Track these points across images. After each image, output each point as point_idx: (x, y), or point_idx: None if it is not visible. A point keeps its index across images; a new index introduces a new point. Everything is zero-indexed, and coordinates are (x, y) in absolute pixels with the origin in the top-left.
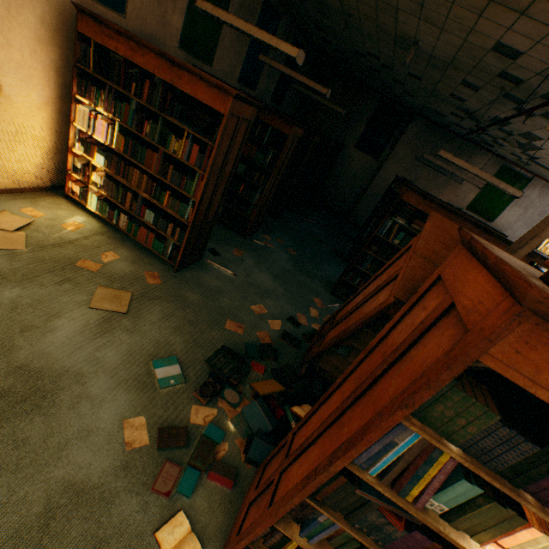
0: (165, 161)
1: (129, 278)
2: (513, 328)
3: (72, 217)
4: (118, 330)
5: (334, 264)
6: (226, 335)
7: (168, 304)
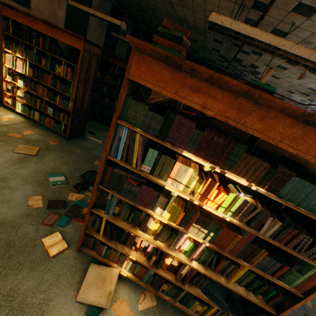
0: (54, 79)
1: (39, 141)
2: (133, 59)
3: (7, 115)
4: (30, 162)
5: None
6: (94, 167)
7: (61, 153)
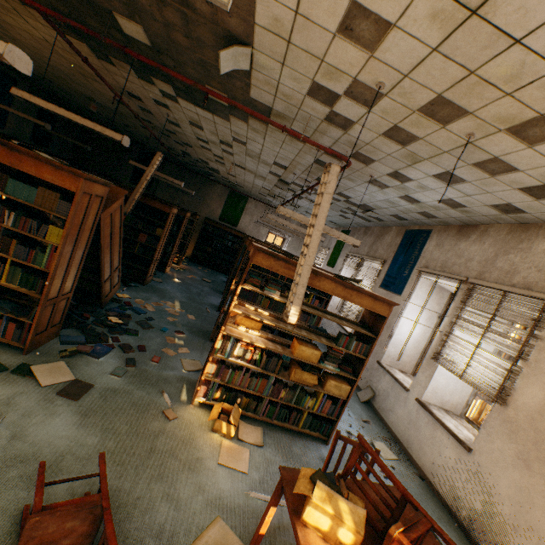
0: None
1: None
2: None
3: None
4: None
5: None
6: None
7: None
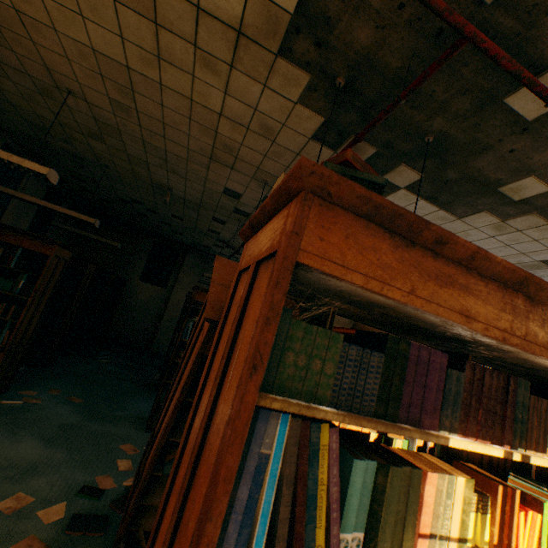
0: None
1: None
2: (308, 215)
3: None
4: None
5: (143, 397)
6: None
7: None
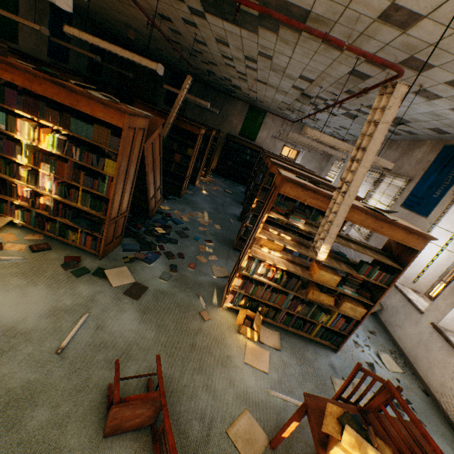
0: None
1: None
2: None
3: None
4: None
5: None
6: None
7: None
